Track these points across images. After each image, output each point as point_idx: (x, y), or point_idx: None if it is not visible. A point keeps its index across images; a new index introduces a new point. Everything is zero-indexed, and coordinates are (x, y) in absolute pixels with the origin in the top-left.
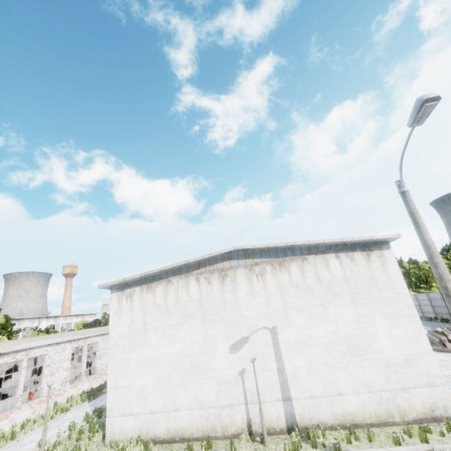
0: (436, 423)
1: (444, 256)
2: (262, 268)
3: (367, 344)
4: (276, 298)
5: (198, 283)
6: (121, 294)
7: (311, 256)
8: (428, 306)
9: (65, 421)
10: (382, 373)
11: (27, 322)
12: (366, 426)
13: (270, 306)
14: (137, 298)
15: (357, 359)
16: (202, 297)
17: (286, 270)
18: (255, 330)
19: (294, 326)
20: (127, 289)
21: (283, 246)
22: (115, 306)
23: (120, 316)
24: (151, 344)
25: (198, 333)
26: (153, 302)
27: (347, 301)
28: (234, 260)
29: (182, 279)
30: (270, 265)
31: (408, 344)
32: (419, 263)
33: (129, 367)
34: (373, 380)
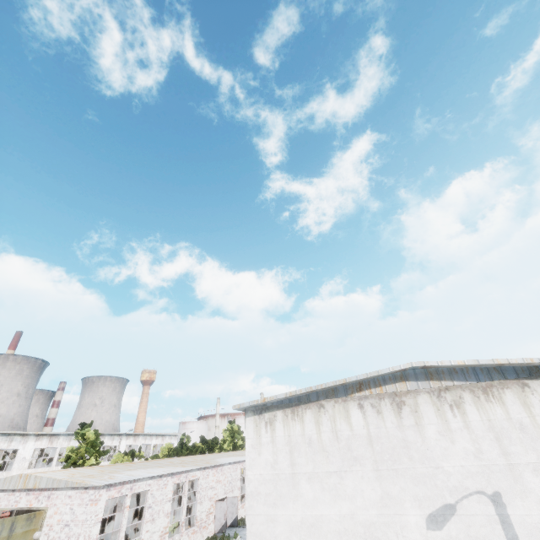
0: None
1: None
2: (457, 395)
3: None
4: (490, 444)
5: (362, 412)
6: (258, 419)
7: (535, 381)
8: None
9: None
10: None
11: (107, 439)
12: None
13: (483, 456)
14: (279, 426)
15: None
16: (371, 433)
17: (497, 400)
18: (464, 495)
19: (532, 496)
20: (265, 413)
21: (487, 364)
22: (251, 436)
23: (258, 450)
24: (304, 497)
25: (372, 489)
26: (301, 434)
27: None
28: (410, 381)
29: (338, 404)
30: (469, 391)
31: None
32: None
33: (275, 530)
34: None
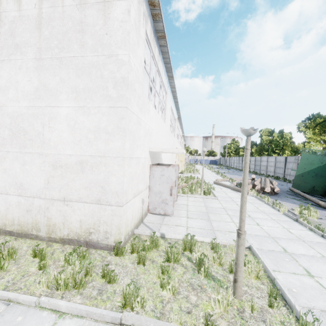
0: (85, 249)
1: (304, 124)
2: None
3: (37, 131)
4: None
5: None
6: None
7: None
8: (272, 167)
9: None
10: (44, 174)
11: None
12: (4, 233)
13: None
14: None
15: (18, 150)
16: None
17: None
18: None
19: None
20: None
21: None
22: None
23: None
24: None
25: None
26: None
27: (29, 60)
28: None
29: None
30: None
31: (93, 142)
32: (284, 133)
33: None
34: (29, 182)
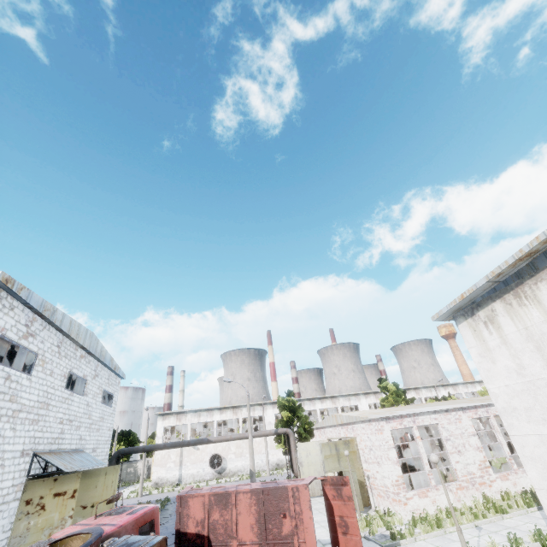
0: None
1: None
2: None
3: None
4: None
5: None
6: (473, 321)
7: None
8: None
9: (504, 528)
10: None
11: (424, 391)
12: None
13: None
14: (504, 321)
15: None
16: None
17: None
18: None
19: None
20: (478, 312)
21: None
22: (473, 344)
23: (490, 358)
24: None
25: None
26: (544, 320)
27: None
28: None
29: None
30: None
31: None
32: None
33: None
34: None
